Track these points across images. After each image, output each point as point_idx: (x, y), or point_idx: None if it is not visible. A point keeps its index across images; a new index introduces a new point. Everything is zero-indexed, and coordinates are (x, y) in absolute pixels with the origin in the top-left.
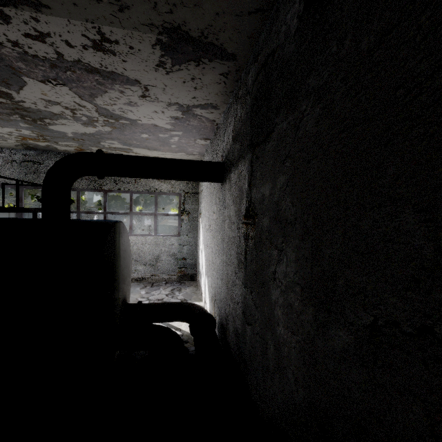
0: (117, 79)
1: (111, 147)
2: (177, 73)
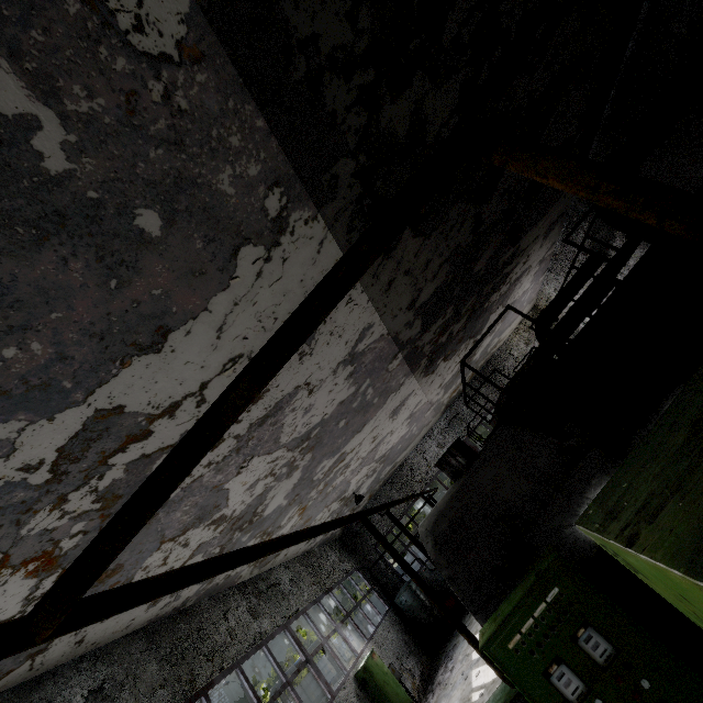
0: (522, 275)
1: (490, 350)
2: (544, 244)
